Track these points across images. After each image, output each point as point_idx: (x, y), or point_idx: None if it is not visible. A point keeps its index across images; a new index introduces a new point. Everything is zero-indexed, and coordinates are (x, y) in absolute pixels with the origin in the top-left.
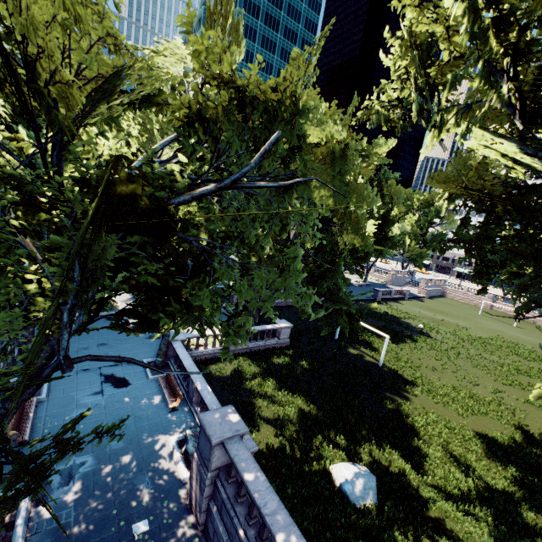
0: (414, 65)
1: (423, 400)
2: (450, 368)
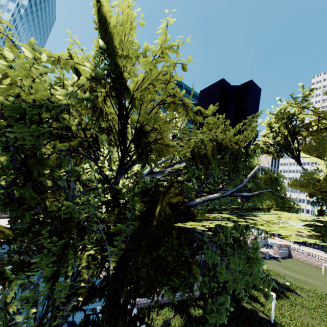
0: (283, 128)
1: None
2: None
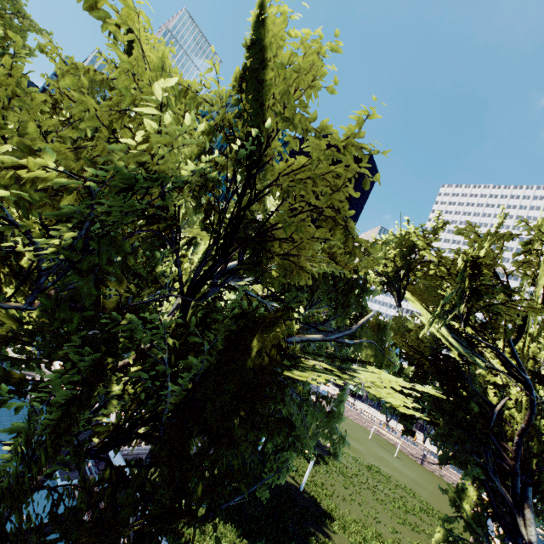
0: (399, 257)
1: (341, 539)
2: (356, 499)
